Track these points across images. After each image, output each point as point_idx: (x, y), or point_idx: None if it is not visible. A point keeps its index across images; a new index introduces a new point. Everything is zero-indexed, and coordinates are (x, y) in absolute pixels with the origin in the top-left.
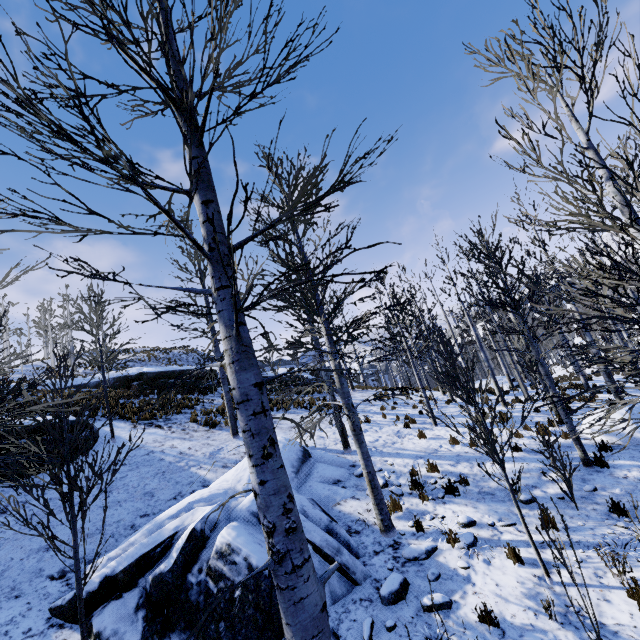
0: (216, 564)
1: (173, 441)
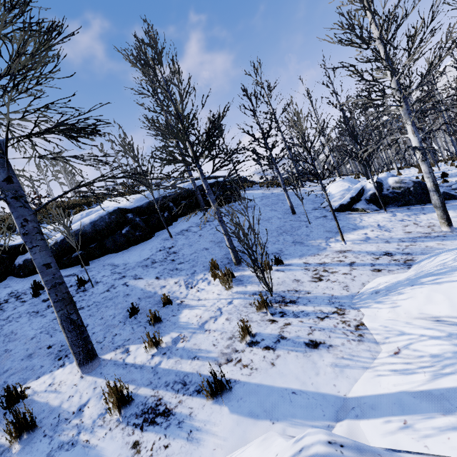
0: (396, 185)
1: (274, 191)
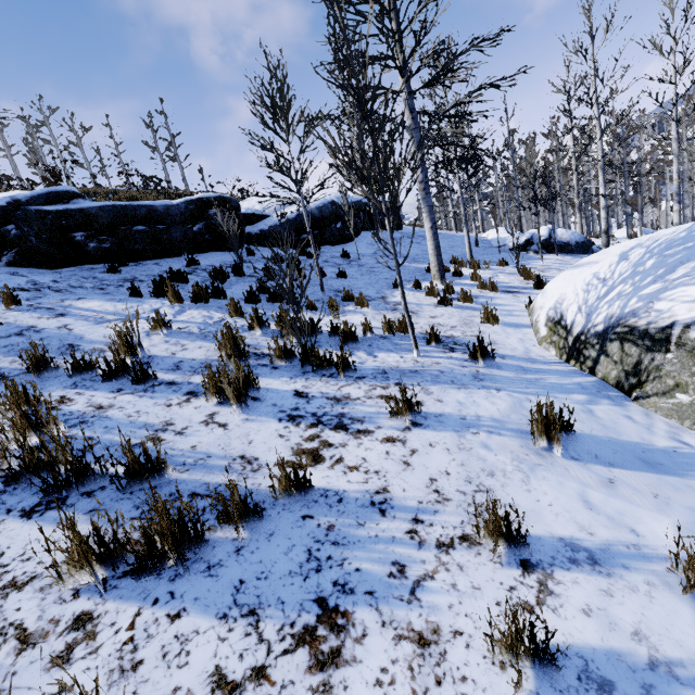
0: (563, 236)
1: None
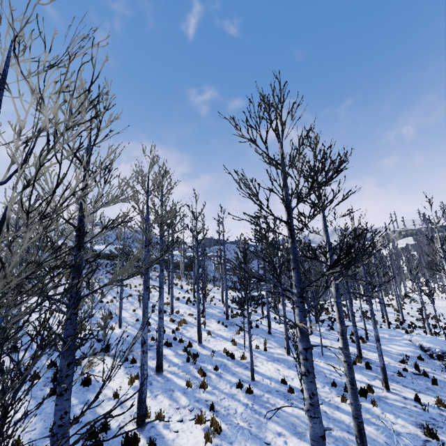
0: None
1: None
